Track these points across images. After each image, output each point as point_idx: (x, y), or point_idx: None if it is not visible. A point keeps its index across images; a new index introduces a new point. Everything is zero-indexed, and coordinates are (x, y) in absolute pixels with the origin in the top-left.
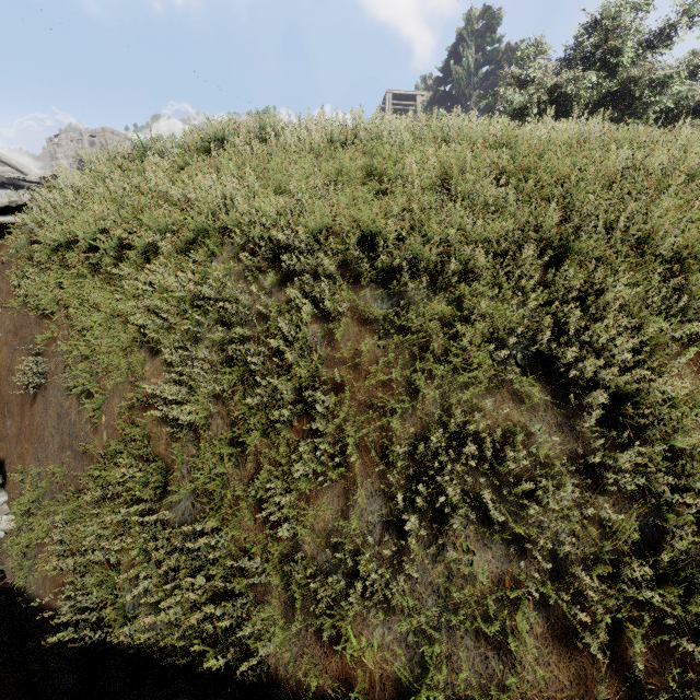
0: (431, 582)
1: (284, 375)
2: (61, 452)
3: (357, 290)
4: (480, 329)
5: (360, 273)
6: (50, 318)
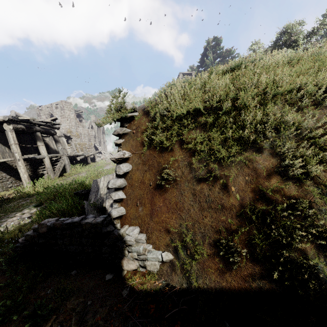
0: None
1: None
2: (202, 211)
3: None
4: None
5: None
6: (170, 152)
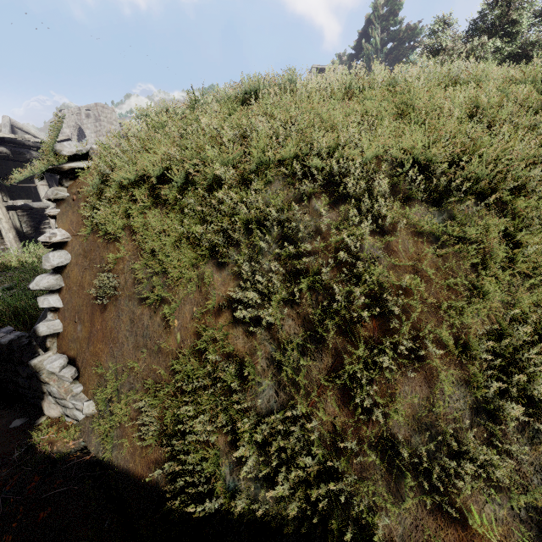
0: (532, 462)
1: (347, 282)
2: (136, 350)
3: (406, 208)
4: (540, 237)
5: (410, 194)
6: (117, 243)
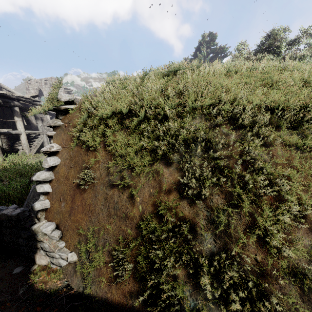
0: None
1: (249, 173)
2: (109, 217)
3: (277, 132)
4: None
5: (279, 124)
6: (94, 151)
